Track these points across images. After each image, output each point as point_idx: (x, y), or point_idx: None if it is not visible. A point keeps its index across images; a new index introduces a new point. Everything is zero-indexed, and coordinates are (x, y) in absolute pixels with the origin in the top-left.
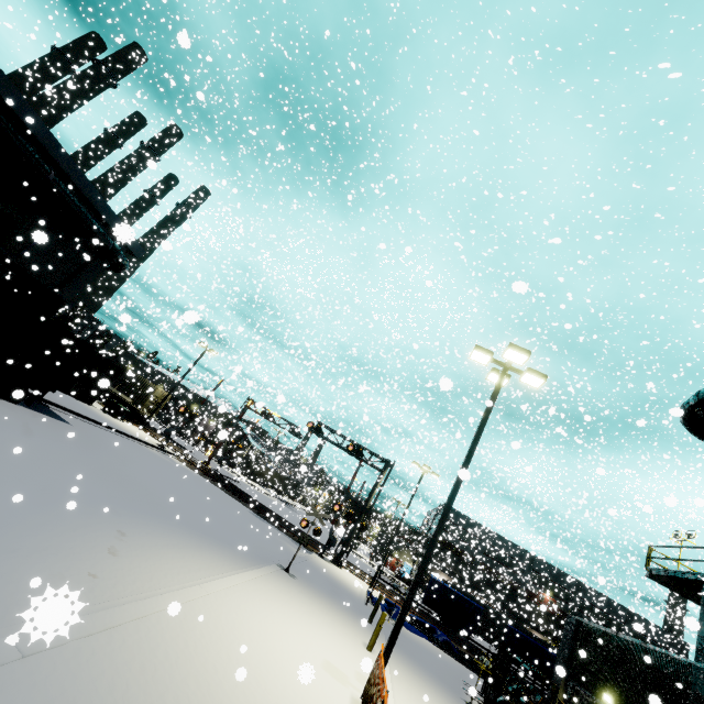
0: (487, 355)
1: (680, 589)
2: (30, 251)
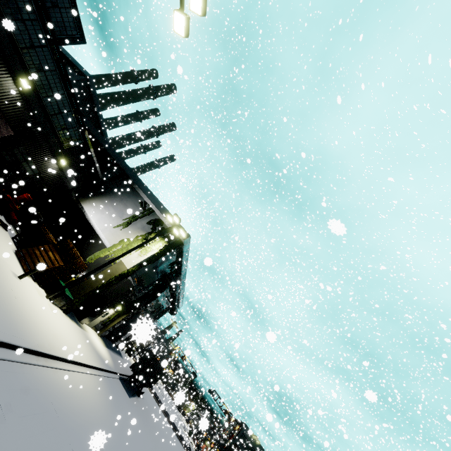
0: None
1: None
2: (152, 313)
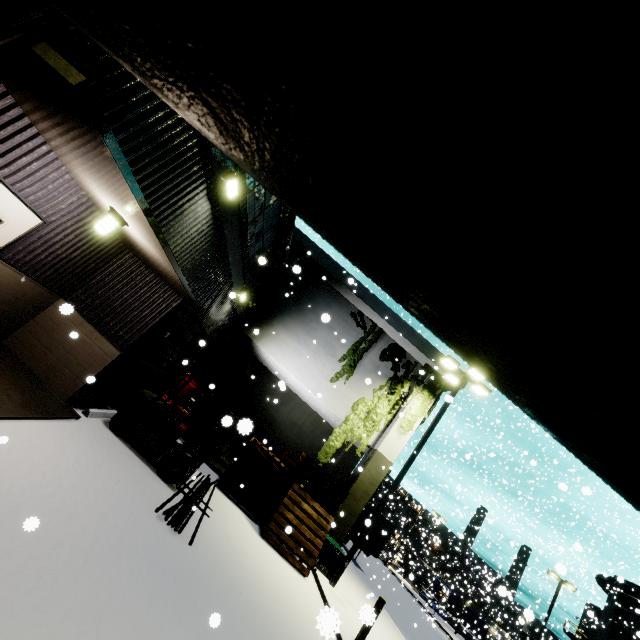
0: (558, 577)
1: (572, 638)
2: None
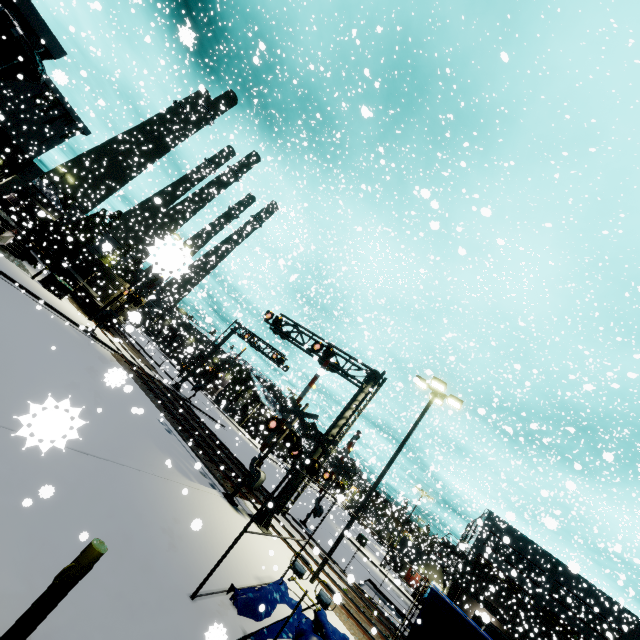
0: None
1: None
2: None
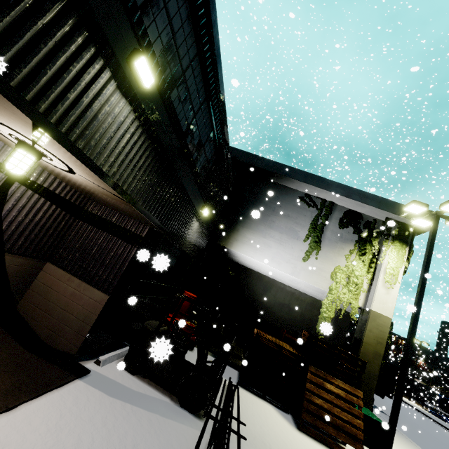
0: None
1: None
2: None
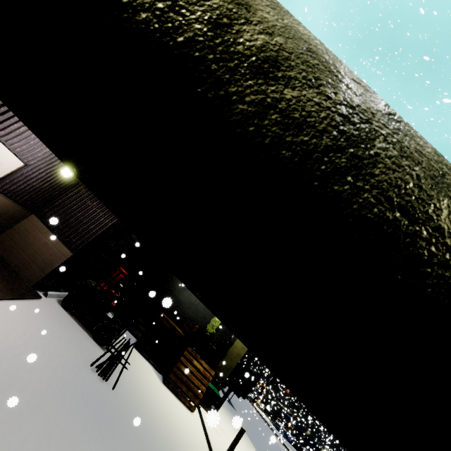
0: None
1: None
2: None
